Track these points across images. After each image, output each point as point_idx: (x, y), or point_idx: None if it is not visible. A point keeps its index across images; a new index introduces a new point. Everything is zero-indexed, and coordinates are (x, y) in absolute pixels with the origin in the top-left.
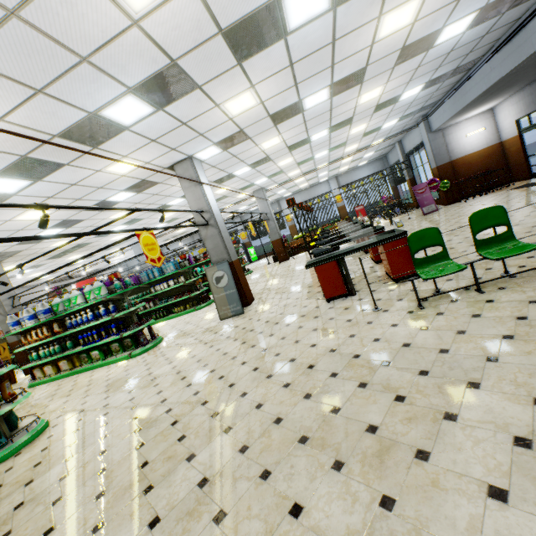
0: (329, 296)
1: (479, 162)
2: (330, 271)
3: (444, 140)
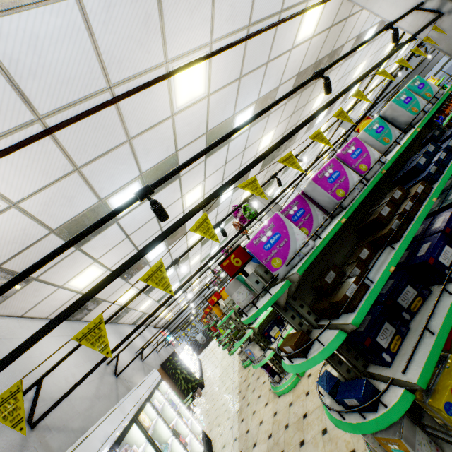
0: None
1: None
2: None
3: None
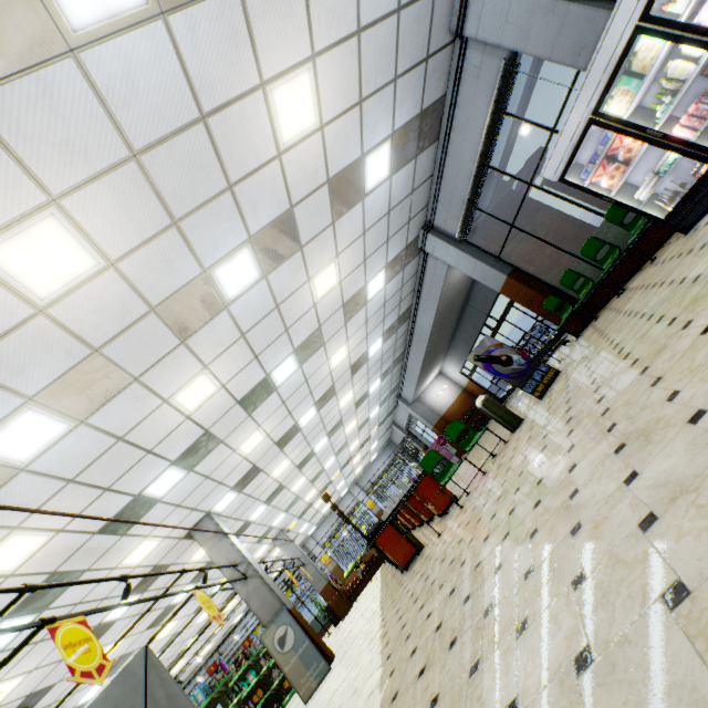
0: (404, 562)
1: (461, 408)
2: (390, 536)
3: (424, 405)
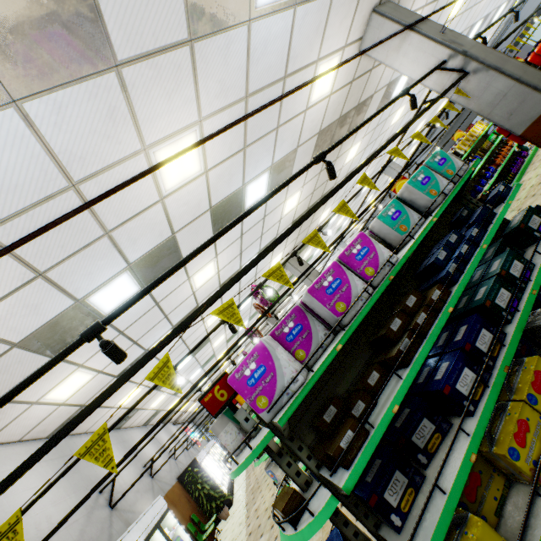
0: None
1: None
2: None
3: None
